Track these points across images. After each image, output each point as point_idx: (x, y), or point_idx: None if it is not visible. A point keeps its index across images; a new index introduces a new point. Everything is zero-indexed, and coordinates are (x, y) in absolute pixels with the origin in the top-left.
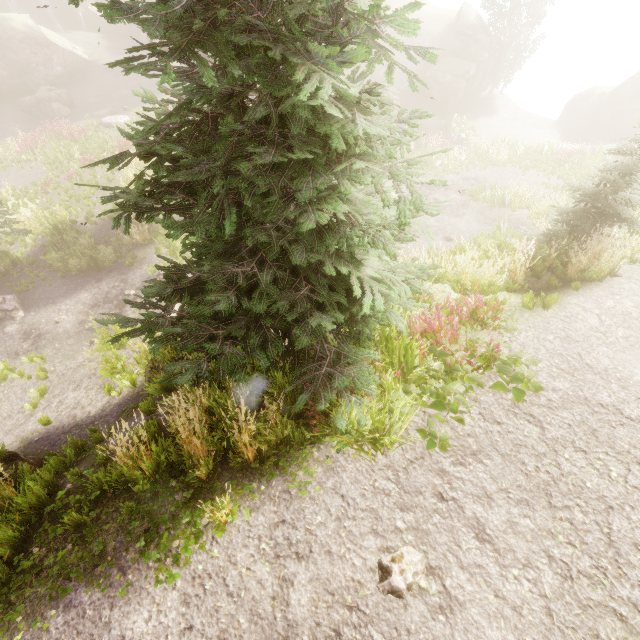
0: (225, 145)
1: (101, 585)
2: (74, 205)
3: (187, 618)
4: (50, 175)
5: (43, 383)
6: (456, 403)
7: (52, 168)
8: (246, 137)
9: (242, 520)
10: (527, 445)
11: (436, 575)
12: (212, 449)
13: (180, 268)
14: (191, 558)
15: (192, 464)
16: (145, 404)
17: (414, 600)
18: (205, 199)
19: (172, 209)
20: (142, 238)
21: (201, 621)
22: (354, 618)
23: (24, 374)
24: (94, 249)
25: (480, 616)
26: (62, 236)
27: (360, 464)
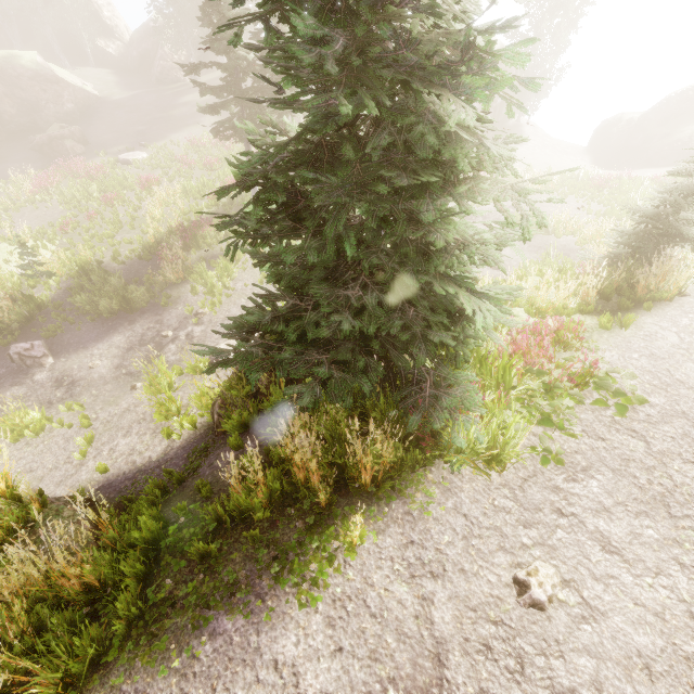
0: (347, 171)
1: (242, 612)
2: (97, 245)
3: (335, 640)
4: (68, 215)
5: (90, 430)
6: (561, 420)
7: (70, 207)
8: (375, 163)
9: (370, 543)
10: (635, 459)
11: (572, 588)
12: (325, 475)
13: (275, 296)
14: (327, 582)
15: (305, 492)
16: (233, 438)
17: (556, 612)
18: (312, 225)
19: (281, 235)
20: (175, 277)
21: (349, 643)
22: (501, 632)
23: (64, 423)
24: (125, 290)
25: (624, 624)
26: (89, 277)
27: (476, 484)
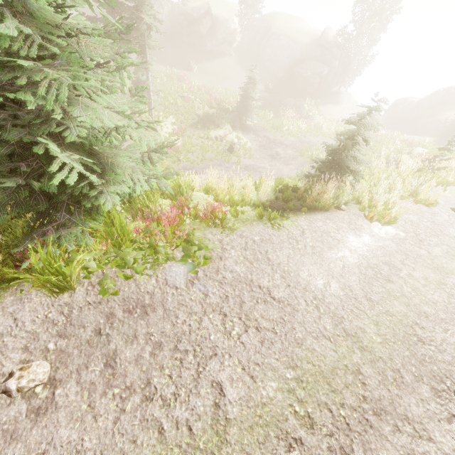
0: None
1: None
2: None
3: None
4: None
5: None
6: (142, 267)
7: None
8: None
9: None
10: (188, 305)
11: (54, 385)
12: None
13: None
14: None
15: None
16: None
17: (21, 400)
18: None
19: None
20: None
21: None
22: None
23: None
24: None
25: (64, 418)
26: None
27: (46, 299)
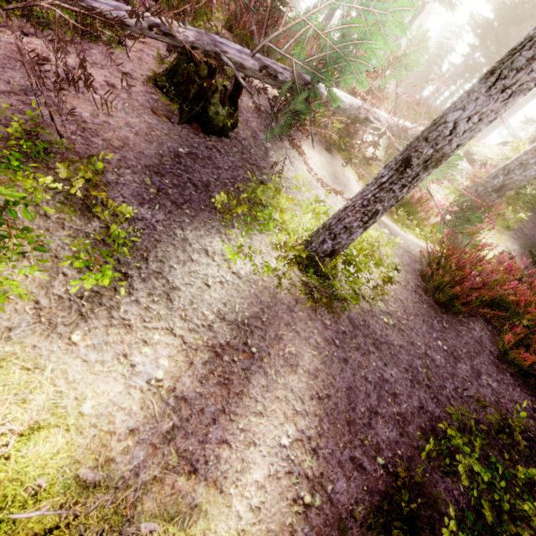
0: None
1: None
2: None
3: None
4: None
5: None
6: None
7: None
8: None
9: None
10: None
11: None
12: None
13: None
14: None
15: None
16: None
17: None
18: None
19: None
20: None
21: None
22: None
23: None
24: None
25: None
26: None
27: None
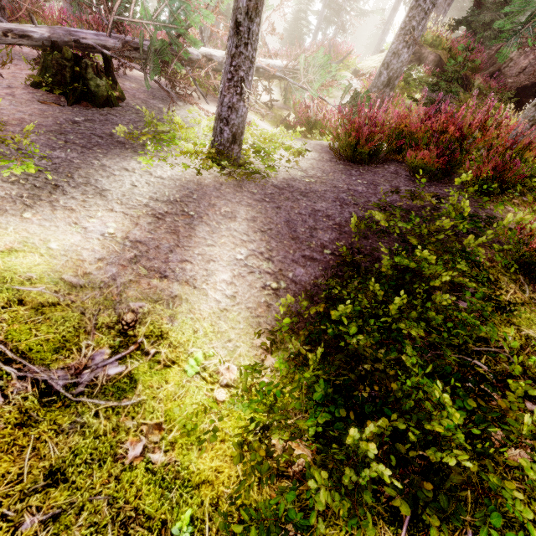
0: None
1: None
2: None
3: None
4: None
5: None
6: None
7: None
8: None
9: None
10: None
11: None
12: None
13: None
14: None
15: None
16: None
17: None
18: None
19: None
20: None
21: None
22: None
23: None
24: None
25: None
26: None
27: None
